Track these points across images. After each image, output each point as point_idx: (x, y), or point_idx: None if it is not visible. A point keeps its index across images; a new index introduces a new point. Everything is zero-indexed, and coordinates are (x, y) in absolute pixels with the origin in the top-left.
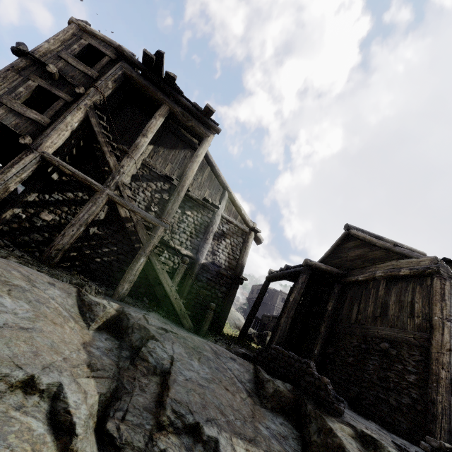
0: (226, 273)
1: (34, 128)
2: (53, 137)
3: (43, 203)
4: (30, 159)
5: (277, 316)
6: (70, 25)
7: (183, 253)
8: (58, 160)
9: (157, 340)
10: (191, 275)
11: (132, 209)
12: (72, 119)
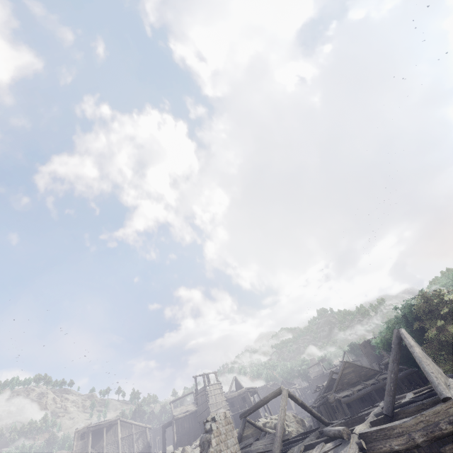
0: (145, 449)
1: None
2: None
3: None
4: None
5: None
6: (75, 434)
7: None
8: None
9: None
10: None
11: None
12: None
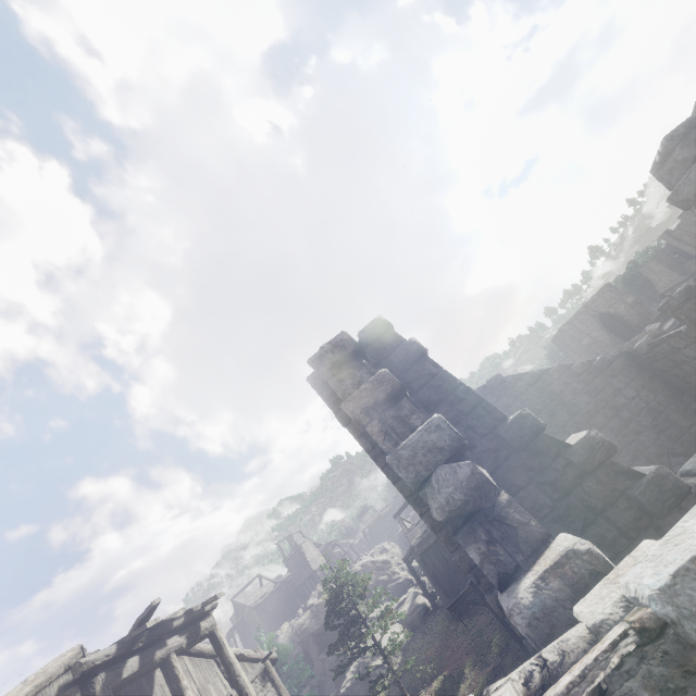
0: None
1: None
2: None
3: None
4: None
5: None
6: None
7: None
8: None
9: None
10: None
11: None
12: None
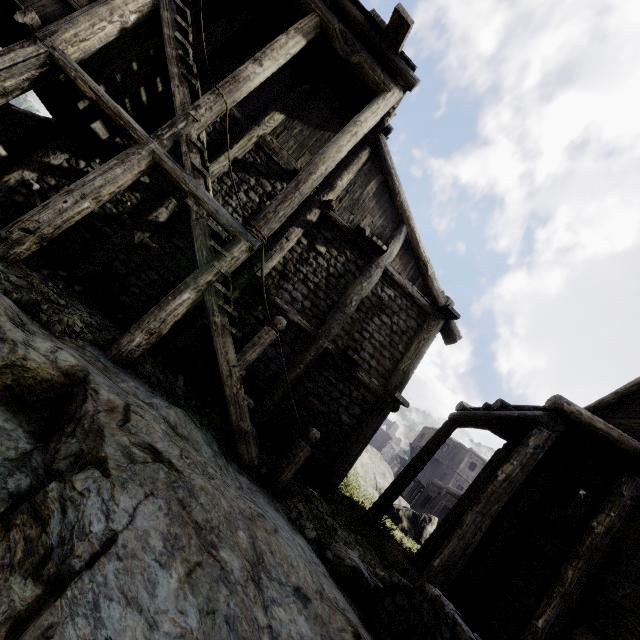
0: (368, 381)
1: (58, 12)
2: (80, 26)
3: (73, 172)
4: (25, 55)
5: (456, 493)
6: None
7: (291, 320)
8: (78, 69)
9: (108, 473)
10: (297, 365)
11: (193, 191)
12: (125, 3)
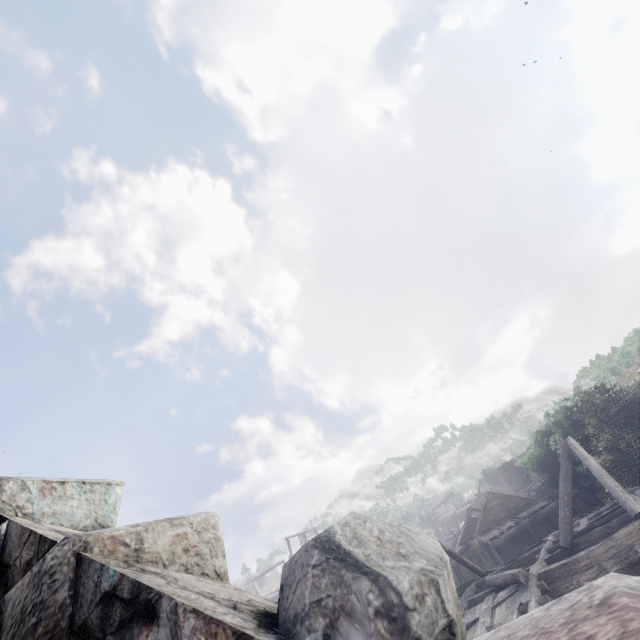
0: None
1: None
2: None
3: None
4: None
5: None
6: None
7: None
8: None
9: None
10: None
11: None
12: None
